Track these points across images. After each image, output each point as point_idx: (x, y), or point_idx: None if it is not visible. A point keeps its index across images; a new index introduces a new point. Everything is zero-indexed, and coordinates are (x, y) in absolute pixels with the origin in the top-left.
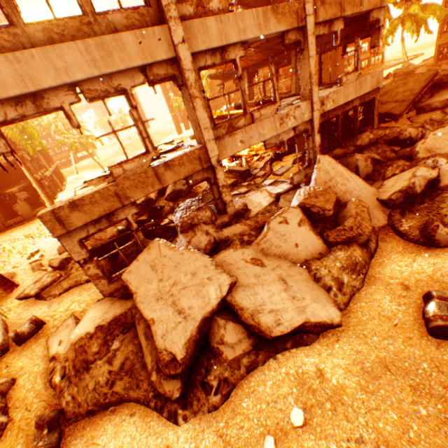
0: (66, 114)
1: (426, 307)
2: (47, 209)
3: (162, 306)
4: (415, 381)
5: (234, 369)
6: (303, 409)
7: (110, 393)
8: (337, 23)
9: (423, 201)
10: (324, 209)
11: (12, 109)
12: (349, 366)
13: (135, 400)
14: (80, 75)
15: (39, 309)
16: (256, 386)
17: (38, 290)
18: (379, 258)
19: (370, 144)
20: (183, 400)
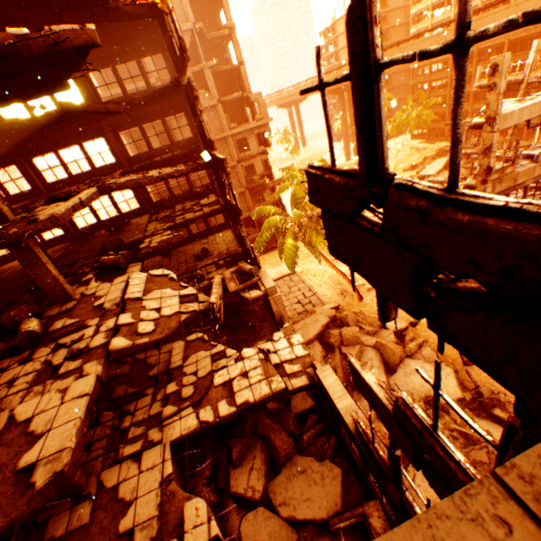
0: None
1: None
2: None
3: None
4: None
5: None
6: None
7: None
8: None
9: None
10: None
11: None
12: None
13: None
14: None
15: (403, 313)
16: None
17: None
18: None
19: None
20: None
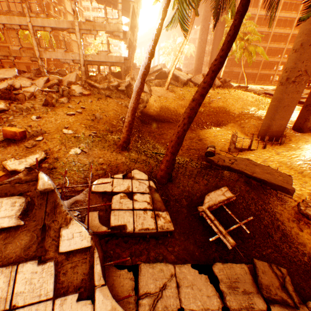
0: (2, 30)
1: None
2: None
3: None
4: None
5: None
6: None
7: None
8: (94, 32)
9: None
10: (50, 80)
11: None
12: None
13: None
14: (5, 23)
15: None
16: None
17: None
18: None
19: None
20: None
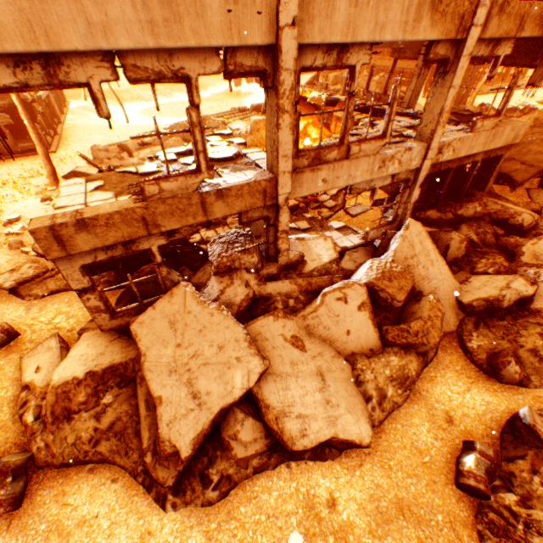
0: (93, 95)
1: (464, 458)
2: (44, 221)
3: (174, 382)
4: (424, 533)
5: (240, 467)
6: (304, 535)
7: (92, 452)
8: (506, 44)
9: (504, 317)
10: (394, 298)
11: (7, 71)
12: (365, 502)
13: (120, 466)
14: (125, 41)
15: (14, 310)
16: (260, 492)
17: (15, 284)
18: (432, 371)
19: (473, 218)
20: (176, 485)
